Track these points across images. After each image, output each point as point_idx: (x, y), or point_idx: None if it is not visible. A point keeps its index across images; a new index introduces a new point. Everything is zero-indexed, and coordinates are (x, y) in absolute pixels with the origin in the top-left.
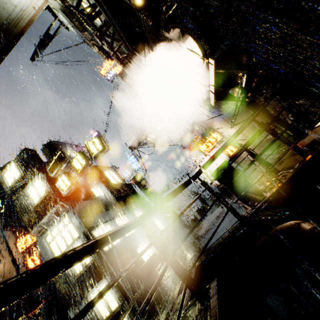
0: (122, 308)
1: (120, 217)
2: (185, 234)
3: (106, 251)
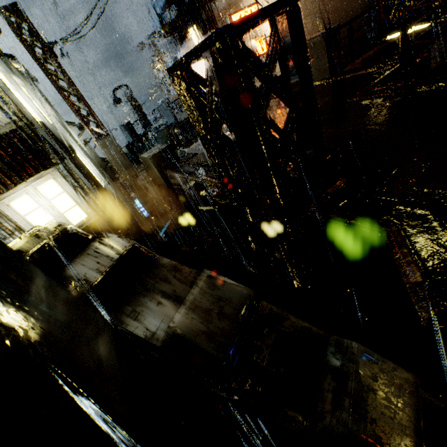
0: (97, 220)
1: (16, 78)
2: (124, 167)
3: (38, 121)
